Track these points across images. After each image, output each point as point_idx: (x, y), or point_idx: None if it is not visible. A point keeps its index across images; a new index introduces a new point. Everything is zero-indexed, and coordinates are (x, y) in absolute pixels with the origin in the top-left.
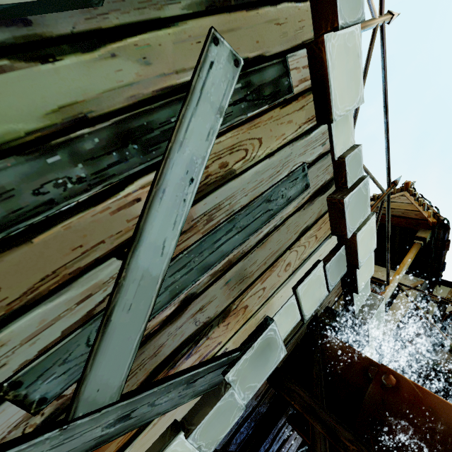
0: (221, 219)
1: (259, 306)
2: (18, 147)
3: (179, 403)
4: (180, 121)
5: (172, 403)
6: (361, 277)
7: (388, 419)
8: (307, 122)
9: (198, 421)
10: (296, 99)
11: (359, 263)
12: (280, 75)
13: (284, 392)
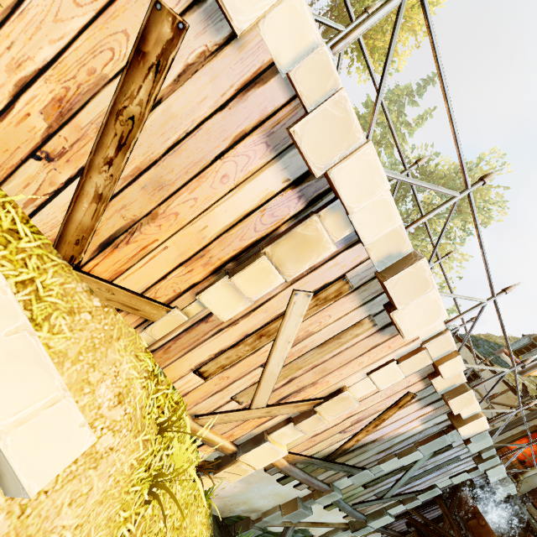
0: (421, 471)
1: (432, 482)
2: (385, 474)
3: (402, 498)
4: (414, 465)
5: (400, 498)
6: (492, 477)
7: (475, 532)
8: (461, 448)
9: (407, 503)
10: (455, 447)
11: (489, 476)
12: (448, 448)
13: (438, 503)
